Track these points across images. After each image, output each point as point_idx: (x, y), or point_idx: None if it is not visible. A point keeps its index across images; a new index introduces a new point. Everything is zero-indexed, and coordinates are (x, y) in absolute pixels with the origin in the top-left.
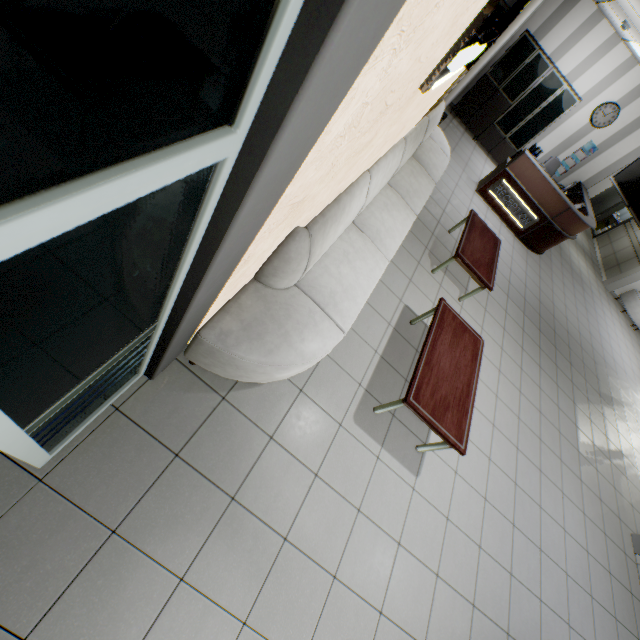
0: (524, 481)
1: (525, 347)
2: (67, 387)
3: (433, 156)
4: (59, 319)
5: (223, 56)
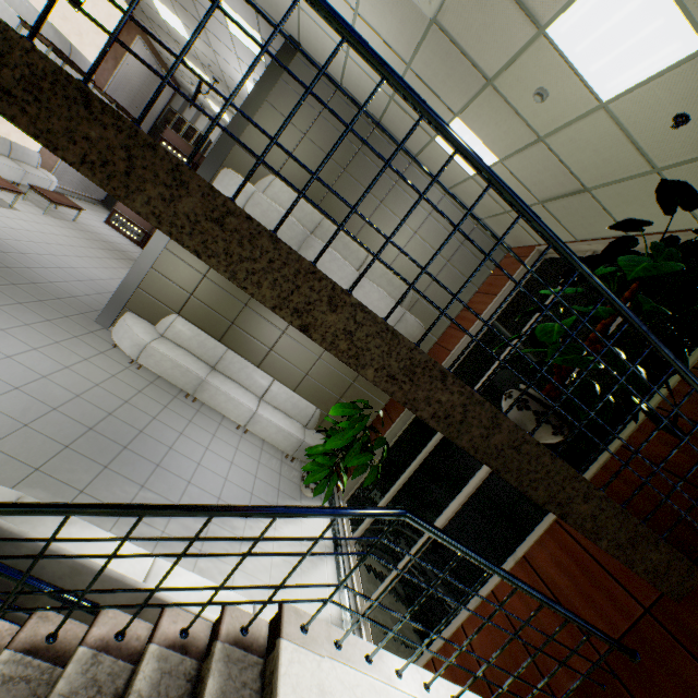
0: (59, 248)
1: (106, 251)
2: None
3: (31, 168)
4: None
5: None
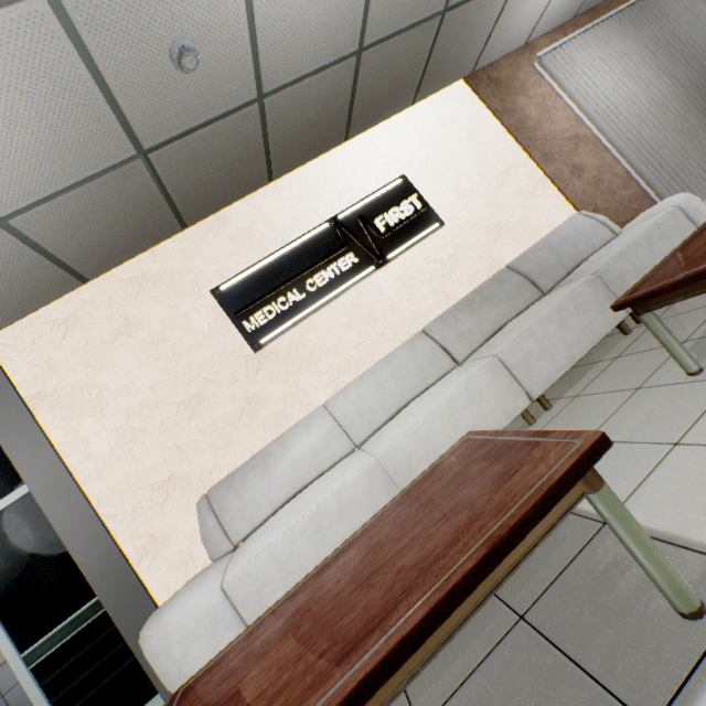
0: None
1: None
2: (42, 630)
3: (598, 253)
4: (4, 563)
5: (7, 475)
